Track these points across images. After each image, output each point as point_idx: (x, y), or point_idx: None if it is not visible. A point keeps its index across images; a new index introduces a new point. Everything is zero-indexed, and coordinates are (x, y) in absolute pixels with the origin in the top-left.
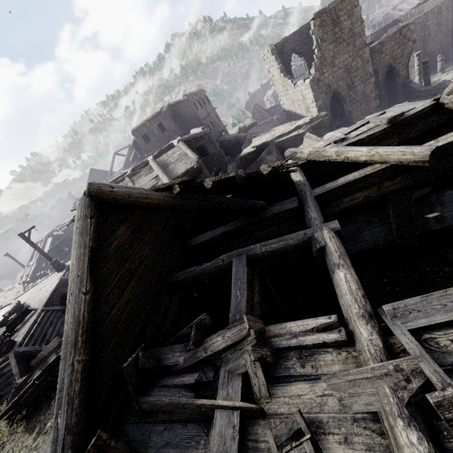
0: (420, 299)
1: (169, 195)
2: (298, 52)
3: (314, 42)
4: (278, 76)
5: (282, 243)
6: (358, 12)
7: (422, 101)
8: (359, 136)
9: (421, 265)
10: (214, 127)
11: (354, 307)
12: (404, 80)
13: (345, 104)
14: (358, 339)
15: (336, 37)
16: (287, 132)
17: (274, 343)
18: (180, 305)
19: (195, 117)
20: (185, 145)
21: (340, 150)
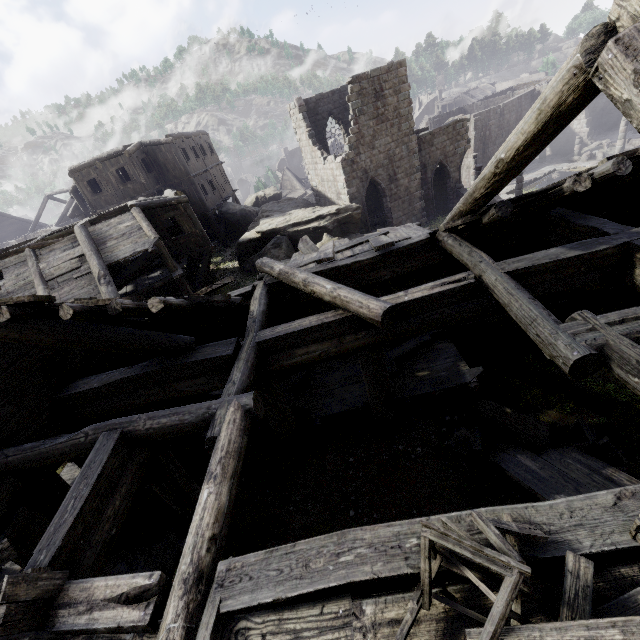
0: (262, 556)
1: None
2: (336, 116)
3: (351, 112)
4: (306, 141)
5: (175, 417)
6: (406, 90)
7: (424, 230)
8: (347, 261)
9: (396, 441)
10: (215, 189)
11: (185, 561)
12: (455, 183)
13: (384, 198)
14: (161, 625)
15: (378, 113)
16: (306, 221)
17: (58, 621)
18: (10, 503)
19: (181, 171)
20: (142, 214)
21: (307, 279)
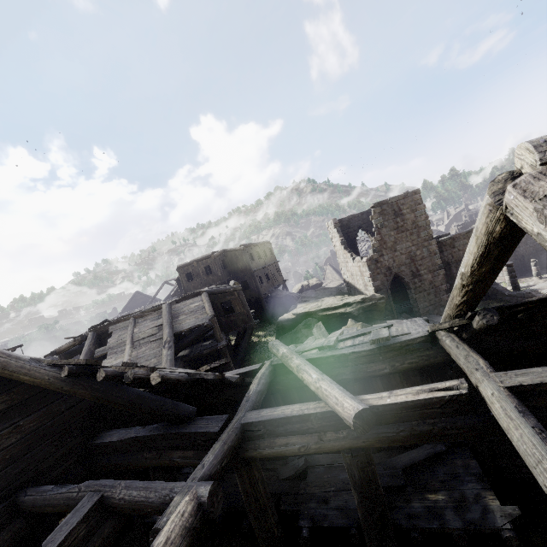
0: None
1: (58, 376)
2: (365, 229)
3: (374, 226)
4: (339, 247)
5: (143, 492)
6: (422, 208)
7: (425, 326)
8: (345, 350)
9: None
10: (269, 280)
11: None
12: None
13: (408, 290)
14: None
15: (398, 226)
16: (334, 307)
17: None
18: (10, 545)
19: (247, 267)
20: (207, 297)
21: (300, 365)
